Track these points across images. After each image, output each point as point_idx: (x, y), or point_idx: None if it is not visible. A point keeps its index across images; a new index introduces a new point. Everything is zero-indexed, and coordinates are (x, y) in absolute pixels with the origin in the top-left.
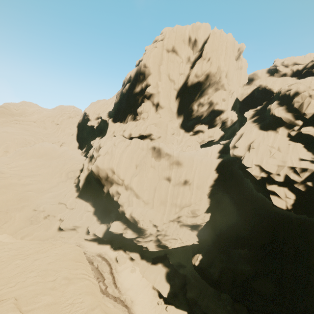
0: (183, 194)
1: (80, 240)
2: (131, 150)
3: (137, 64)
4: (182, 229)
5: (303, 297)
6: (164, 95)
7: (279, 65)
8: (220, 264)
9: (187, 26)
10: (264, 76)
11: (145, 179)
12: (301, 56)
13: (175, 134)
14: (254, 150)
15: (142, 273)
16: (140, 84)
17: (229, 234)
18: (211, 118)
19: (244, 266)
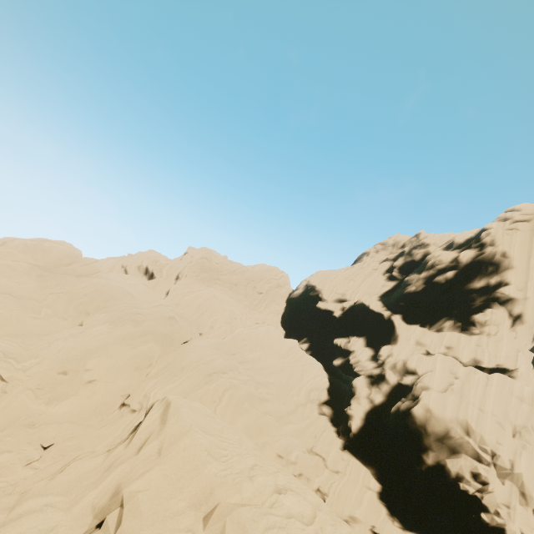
0: None
1: None
2: (497, 396)
3: (459, 242)
4: None
5: None
6: (533, 304)
7: None
8: None
9: None
10: None
11: None
12: None
13: None
14: None
15: None
16: (485, 278)
17: None
18: None
19: None
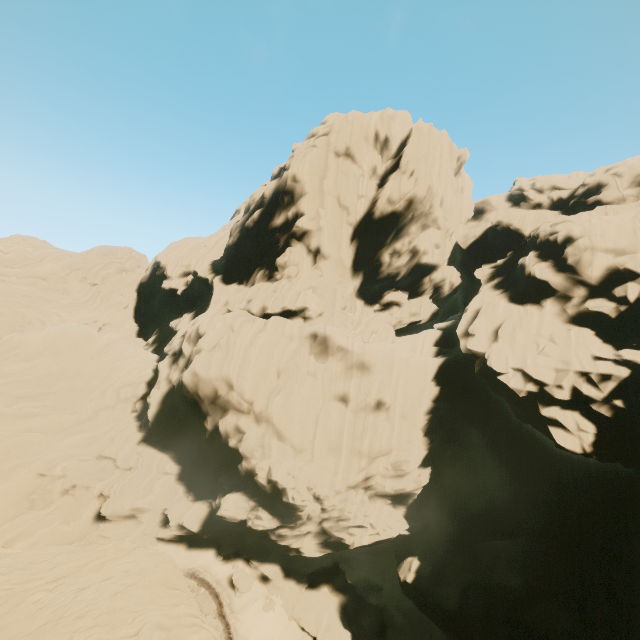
0: (375, 428)
1: (146, 541)
2: (267, 341)
3: (275, 173)
4: (374, 505)
5: (630, 632)
6: (330, 234)
7: (527, 189)
8: (458, 575)
9: (372, 113)
10: (502, 206)
11: (298, 399)
12: (560, 175)
13: (347, 308)
14: (507, 341)
15: (288, 611)
16: (284, 212)
17: (475, 510)
18: (414, 280)
19: (506, 576)
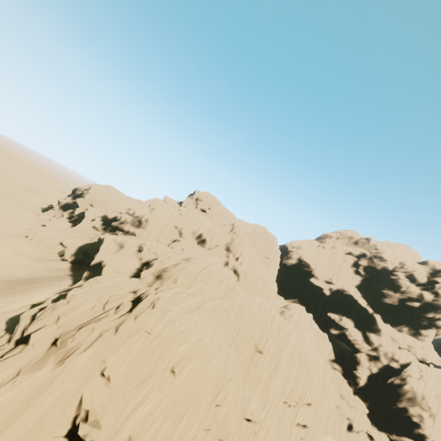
0: None
1: None
2: (435, 381)
3: (420, 282)
4: None
5: None
6: None
7: None
8: None
9: None
10: None
11: None
12: None
13: None
14: None
15: None
16: (434, 313)
17: None
18: None
19: None
